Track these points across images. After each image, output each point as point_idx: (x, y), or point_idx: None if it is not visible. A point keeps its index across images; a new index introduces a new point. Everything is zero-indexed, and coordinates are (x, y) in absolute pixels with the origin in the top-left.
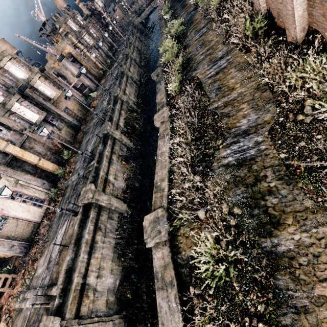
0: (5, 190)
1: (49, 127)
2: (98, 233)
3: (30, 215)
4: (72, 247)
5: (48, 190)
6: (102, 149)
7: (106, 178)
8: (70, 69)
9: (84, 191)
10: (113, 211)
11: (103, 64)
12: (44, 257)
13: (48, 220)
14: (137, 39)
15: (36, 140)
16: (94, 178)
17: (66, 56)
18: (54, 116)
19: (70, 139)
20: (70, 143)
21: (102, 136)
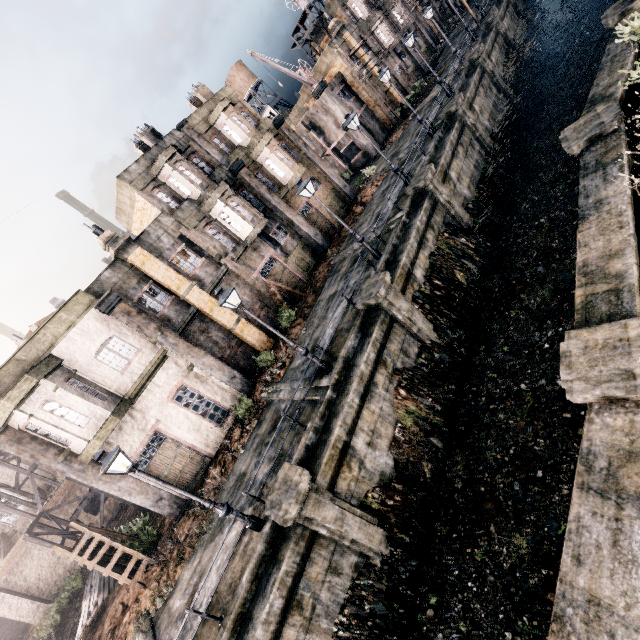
0: (123, 452)
1: (268, 250)
2: (293, 620)
3: (199, 440)
4: (224, 638)
5: (239, 392)
6: (356, 347)
7: (347, 441)
8: (333, 113)
9: (283, 478)
10: (344, 548)
11: (405, 92)
12: (191, 569)
13: (222, 467)
14: (510, 10)
15: (240, 278)
16: (317, 434)
17: (330, 85)
18: (282, 225)
19: (302, 276)
20: (300, 285)
21: (362, 307)
